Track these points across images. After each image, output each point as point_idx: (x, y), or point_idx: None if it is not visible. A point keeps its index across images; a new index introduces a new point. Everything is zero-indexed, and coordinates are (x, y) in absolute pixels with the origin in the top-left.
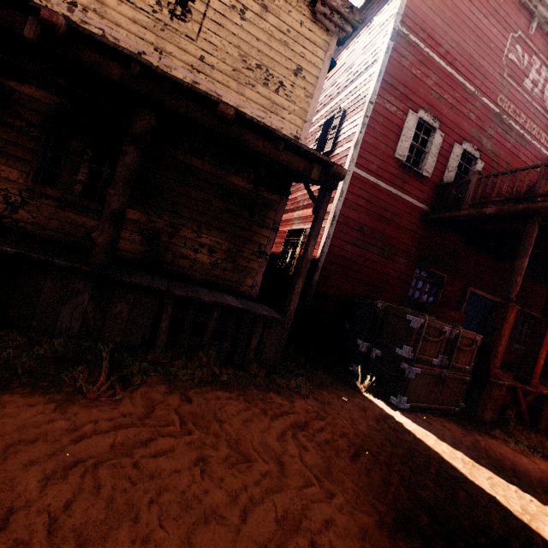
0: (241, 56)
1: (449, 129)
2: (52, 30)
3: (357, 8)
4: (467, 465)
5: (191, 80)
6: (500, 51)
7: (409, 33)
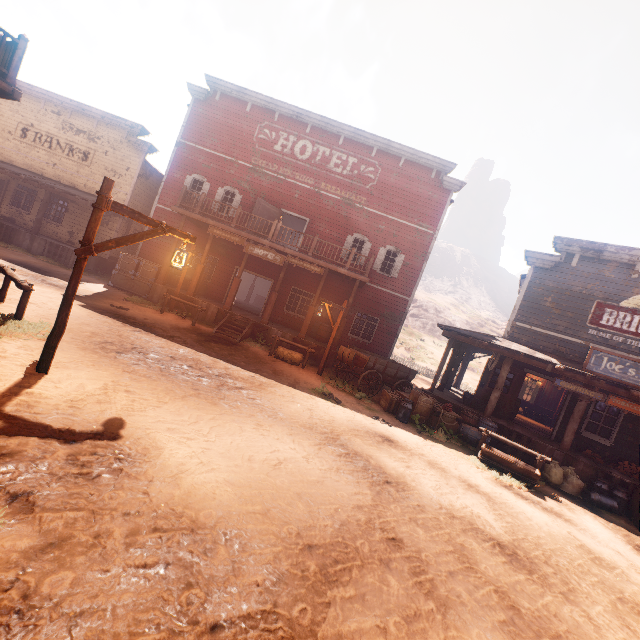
0: (106, 168)
1: (216, 181)
2: (22, 179)
3: (147, 142)
4: (86, 282)
5: (88, 179)
6: (251, 136)
7: (187, 142)
